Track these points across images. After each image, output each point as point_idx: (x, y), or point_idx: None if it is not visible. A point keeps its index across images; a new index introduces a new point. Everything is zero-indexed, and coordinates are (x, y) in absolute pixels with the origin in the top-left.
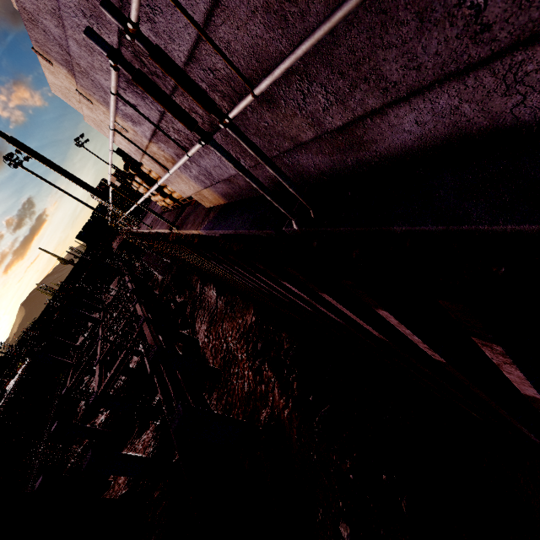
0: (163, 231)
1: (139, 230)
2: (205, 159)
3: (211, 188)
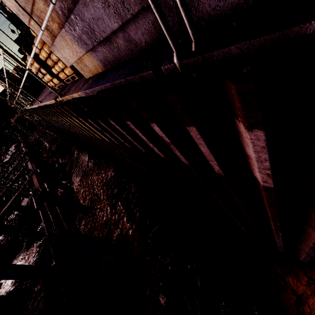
0: (49, 103)
1: (32, 107)
2: (89, 9)
3: (92, 53)
